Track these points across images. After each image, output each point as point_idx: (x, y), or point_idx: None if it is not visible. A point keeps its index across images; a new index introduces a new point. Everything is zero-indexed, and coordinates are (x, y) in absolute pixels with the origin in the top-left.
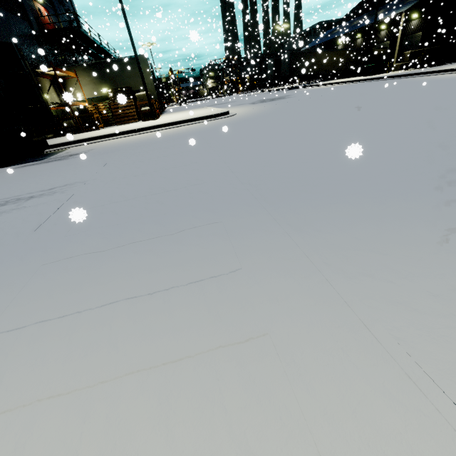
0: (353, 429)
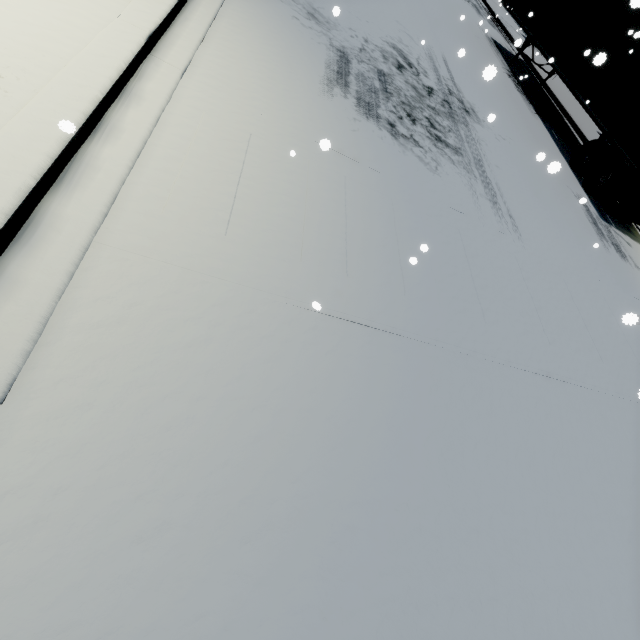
0: (255, 259)
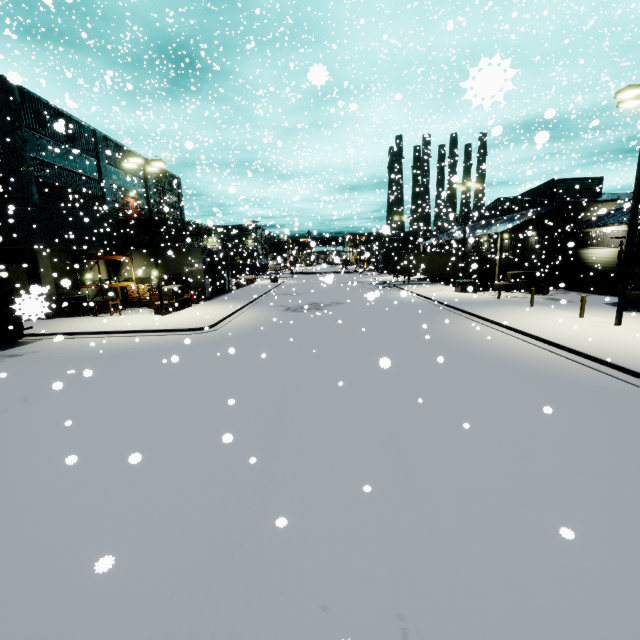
0: None
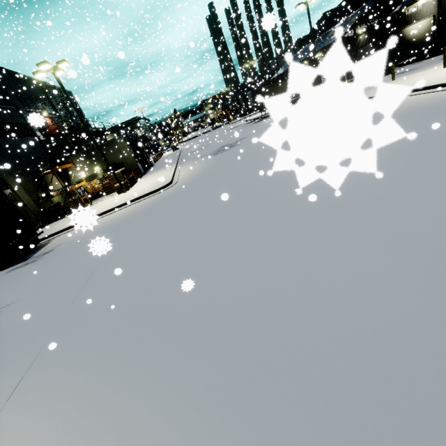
0: None
